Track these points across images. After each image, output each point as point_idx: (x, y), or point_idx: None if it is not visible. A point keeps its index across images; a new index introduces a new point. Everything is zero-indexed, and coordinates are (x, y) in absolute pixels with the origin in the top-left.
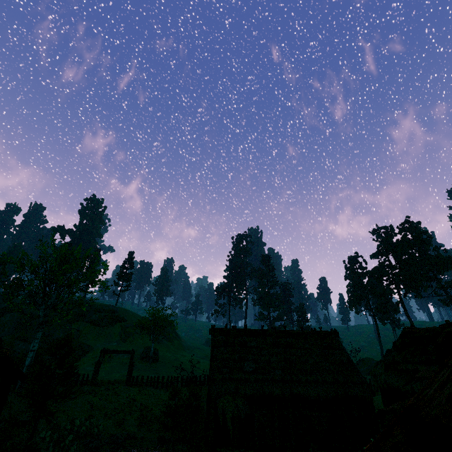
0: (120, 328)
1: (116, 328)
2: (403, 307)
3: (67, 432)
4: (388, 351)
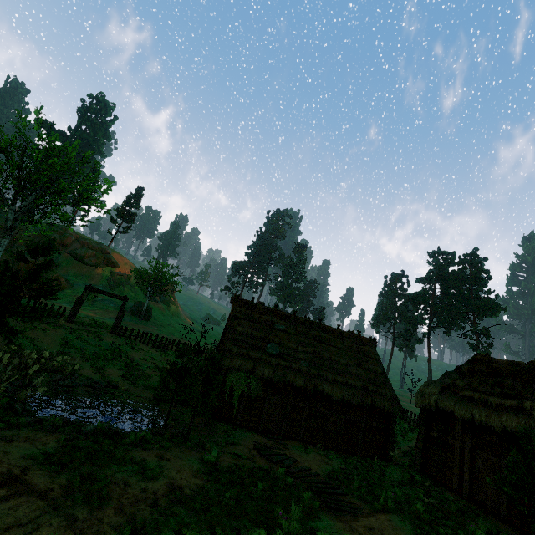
0: (110, 273)
1: (104, 272)
2: (428, 340)
3: (32, 361)
4: (447, 373)
